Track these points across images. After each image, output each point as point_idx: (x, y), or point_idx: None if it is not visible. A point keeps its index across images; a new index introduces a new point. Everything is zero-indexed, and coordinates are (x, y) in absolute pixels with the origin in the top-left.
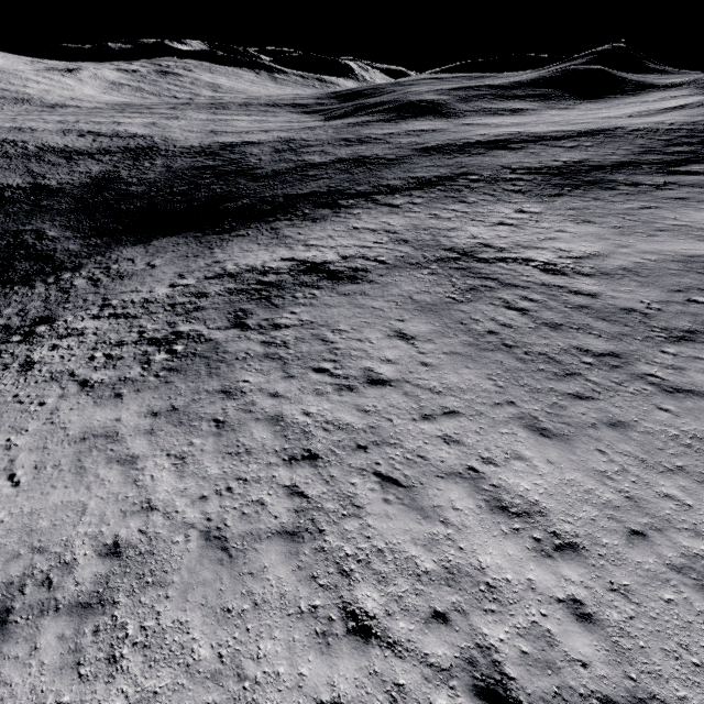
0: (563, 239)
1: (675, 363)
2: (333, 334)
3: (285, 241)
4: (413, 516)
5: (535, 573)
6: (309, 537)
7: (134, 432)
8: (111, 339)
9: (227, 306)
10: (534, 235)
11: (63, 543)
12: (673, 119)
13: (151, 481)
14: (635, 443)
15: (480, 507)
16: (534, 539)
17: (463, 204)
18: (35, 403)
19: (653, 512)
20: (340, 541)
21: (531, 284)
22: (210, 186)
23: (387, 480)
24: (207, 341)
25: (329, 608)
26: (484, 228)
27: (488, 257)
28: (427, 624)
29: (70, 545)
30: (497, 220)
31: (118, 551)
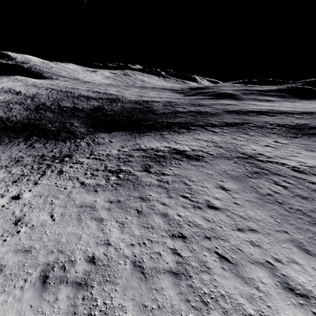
0: (301, 157)
1: None
2: (189, 182)
3: (166, 139)
4: (238, 280)
5: None
6: (184, 277)
7: (102, 208)
8: (93, 167)
9: (141, 162)
10: (285, 153)
11: (71, 251)
12: None
13: (109, 231)
14: None
15: (276, 285)
16: (313, 312)
17: (247, 135)
18: (63, 187)
19: None
20: (200, 284)
21: (287, 175)
22: (137, 115)
23: (222, 257)
24: (133, 175)
25: None
26: (259, 146)
27: (263, 160)
28: None
29: (74, 252)
30: (265, 144)
31: (94, 261)
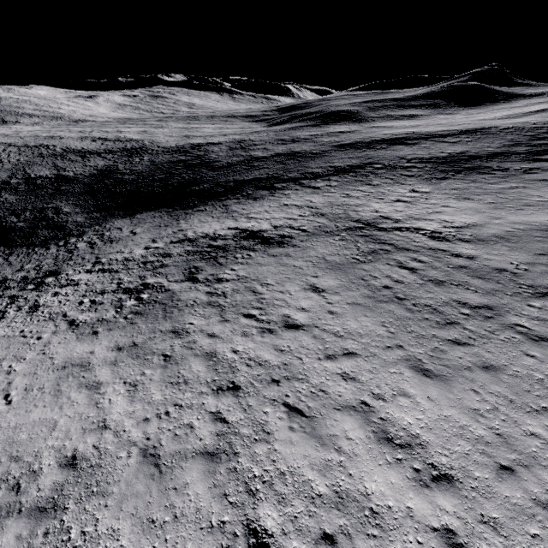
0: (447, 212)
1: (540, 315)
2: (262, 287)
3: (232, 214)
4: (312, 443)
5: (413, 502)
6: (225, 458)
7: (102, 363)
8: (97, 288)
9: (184, 264)
10: (423, 210)
11: (34, 454)
12: (536, 119)
13: (108, 404)
14: (505, 385)
15: (369, 438)
16: (414, 469)
17: (369, 186)
18: (35, 337)
19: (521, 448)
20: (250, 463)
21: (420, 248)
22: (181, 175)
23: (294, 410)
24: (166, 291)
25: (235, 524)
26: (384, 204)
27: (387, 227)
28: (316, 544)
29: (40, 455)
30: (395, 198)
31: (74, 463)
